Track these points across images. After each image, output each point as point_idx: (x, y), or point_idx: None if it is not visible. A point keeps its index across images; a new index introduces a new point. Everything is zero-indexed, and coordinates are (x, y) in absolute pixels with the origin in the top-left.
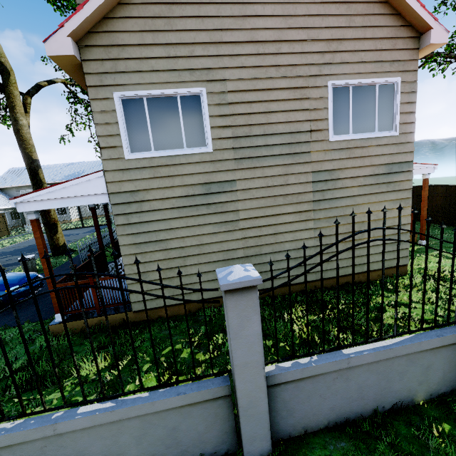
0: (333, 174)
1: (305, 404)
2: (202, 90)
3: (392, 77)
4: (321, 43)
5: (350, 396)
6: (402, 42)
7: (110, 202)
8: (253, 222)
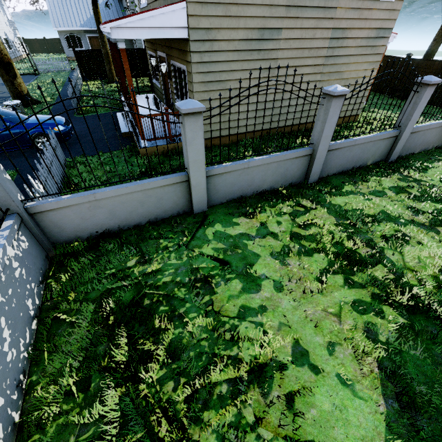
0: (344, 33)
1: (333, 162)
2: None
3: None
4: None
5: (348, 160)
6: None
7: (188, 38)
8: (285, 71)
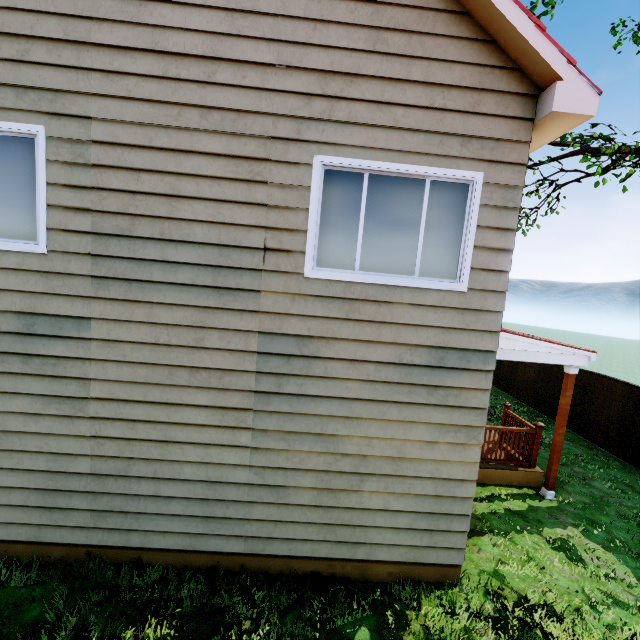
0: (305, 346)
1: None
2: (39, 131)
3: (465, 169)
4: (308, 77)
5: None
6: (496, 100)
7: None
8: (118, 409)
